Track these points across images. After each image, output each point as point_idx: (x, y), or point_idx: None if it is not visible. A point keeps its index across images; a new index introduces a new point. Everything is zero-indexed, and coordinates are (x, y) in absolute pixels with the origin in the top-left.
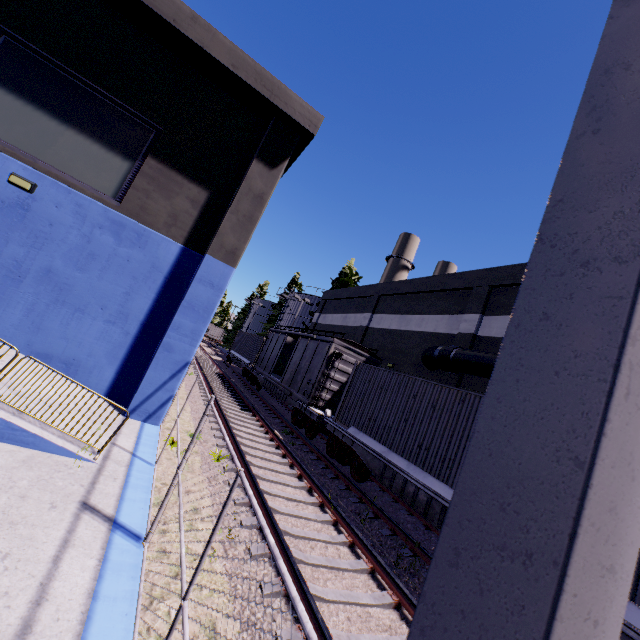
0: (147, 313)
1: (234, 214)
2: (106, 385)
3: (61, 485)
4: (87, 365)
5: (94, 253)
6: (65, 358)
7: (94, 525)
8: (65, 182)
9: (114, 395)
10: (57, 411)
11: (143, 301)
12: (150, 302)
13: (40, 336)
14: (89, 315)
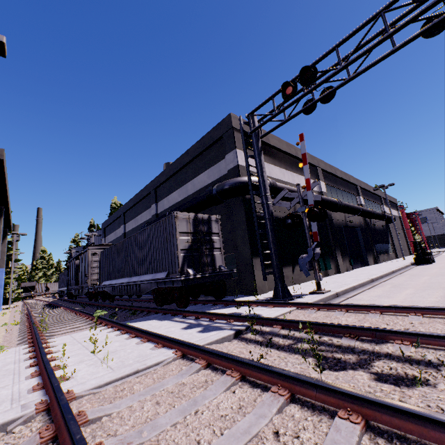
0: None
1: None
2: None
3: None
4: None
5: None
6: None
7: None
8: None
9: None
10: None
11: None
12: None
13: None
14: None
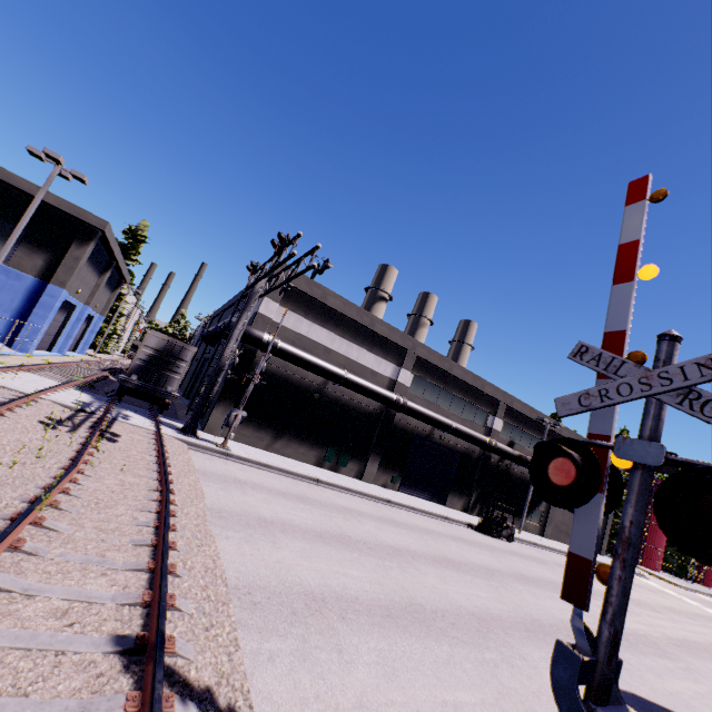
0: (23, 308)
1: (64, 266)
2: (4, 338)
3: None
4: None
5: None
6: None
7: None
8: None
9: (8, 342)
10: None
11: (21, 303)
12: (24, 304)
13: None
14: None
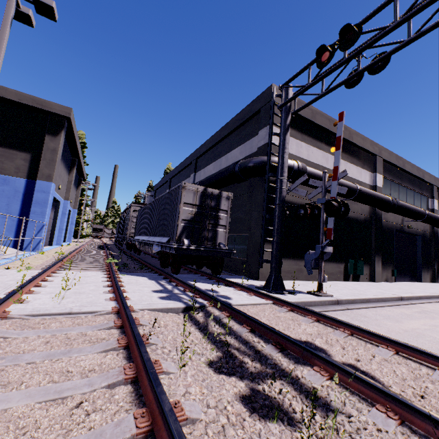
0: (20, 210)
1: (44, 160)
2: (12, 242)
3: None
4: (0, 236)
5: None
6: None
7: None
8: None
9: (17, 245)
10: None
11: (16, 206)
12: (20, 206)
13: None
14: None
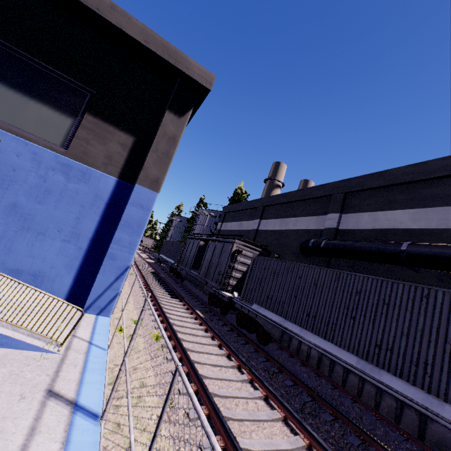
0: (94, 232)
1: (154, 152)
2: (66, 289)
3: (30, 377)
4: (50, 275)
5: (49, 189)
6: (32, 271)
7: (58, 410)
8: (23, 136)
9: (73, 296)
10: (27, 314)
11: (90, 223)
12: (96, 223)
13: (11, 256)
14: (49, 237)
